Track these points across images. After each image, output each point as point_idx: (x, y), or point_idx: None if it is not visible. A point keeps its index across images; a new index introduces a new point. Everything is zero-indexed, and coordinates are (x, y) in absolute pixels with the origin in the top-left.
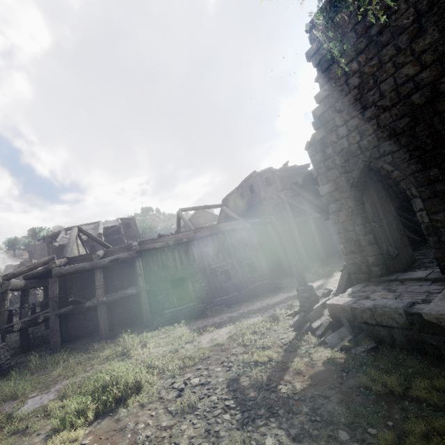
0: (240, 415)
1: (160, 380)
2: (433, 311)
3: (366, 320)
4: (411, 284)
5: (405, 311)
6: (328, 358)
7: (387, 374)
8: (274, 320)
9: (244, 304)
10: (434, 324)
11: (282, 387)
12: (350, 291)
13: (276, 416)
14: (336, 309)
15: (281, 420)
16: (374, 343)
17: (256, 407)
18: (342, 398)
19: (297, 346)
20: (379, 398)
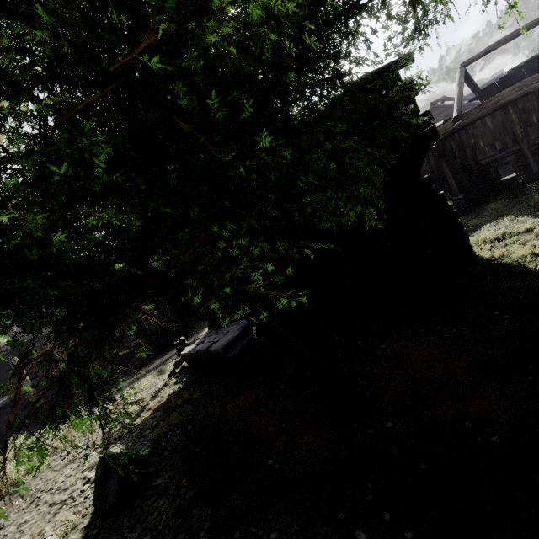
0: (101, 449)
1: (53, 457)
2: (214, 348)
3: (198, 359)
4: (228, 326)
5: (207, 350)
6: (173, 392)
7: (188, 391)
8: (161, 374)
9: (147, 365)
10: (216, 354)
11: (135, 422)
12: (200, 339)
13: (122, 440)
14: (186, 356)
15: (124, 440)
16: (200, 372)
17: (114, 440)
18: (162, 414)
19: (160, 391)
20: (178, 406)
